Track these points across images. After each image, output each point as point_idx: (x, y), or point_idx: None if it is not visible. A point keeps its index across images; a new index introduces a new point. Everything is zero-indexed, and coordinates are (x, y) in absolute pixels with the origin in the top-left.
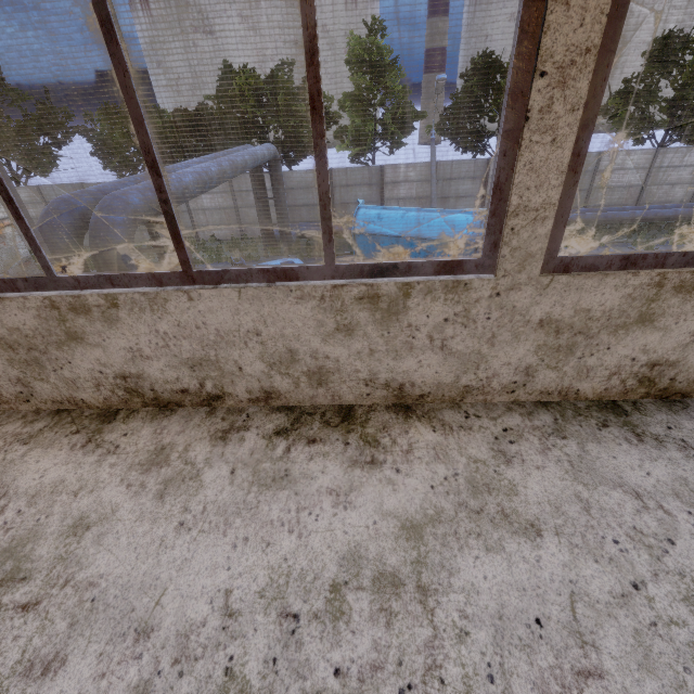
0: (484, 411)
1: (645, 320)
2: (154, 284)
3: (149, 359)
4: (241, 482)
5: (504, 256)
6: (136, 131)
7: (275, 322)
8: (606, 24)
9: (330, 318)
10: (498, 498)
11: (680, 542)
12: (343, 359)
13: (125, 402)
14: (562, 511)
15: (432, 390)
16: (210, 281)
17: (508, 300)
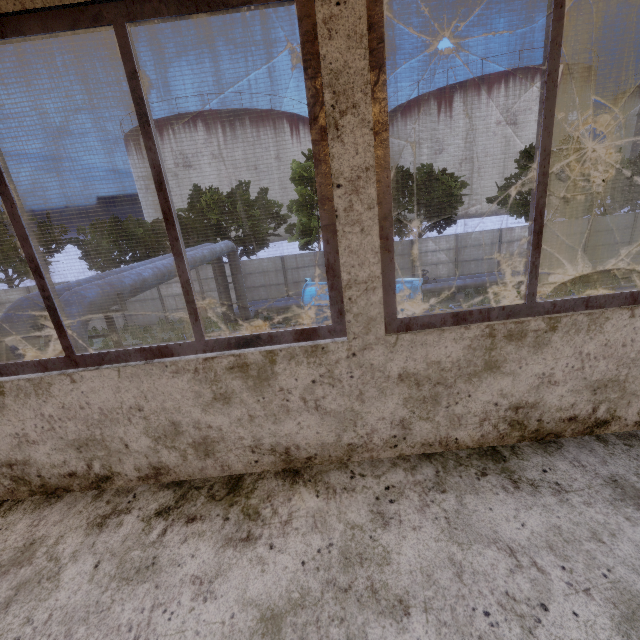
0: (369, 469)
1: (492, 367)
2: (40, 370)
3: (35, 443)
4: (102, 577)
5: (350, 321)
6: (21, 245)
7: (156, 396)
8: (377, 152)
9: (206, 388)
10: (369, 570)
11: (553, 607)
12: (225, 427)
13: (11, 492)
14: (433, 579)
15: (318, 452)
16: (92, 363)
17: (364, 359)
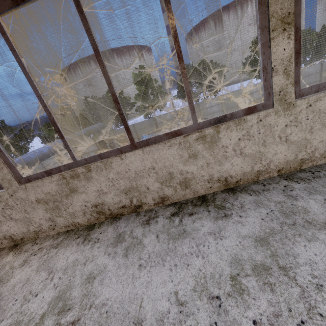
0: (42, 240)
1: (73, 191)
2: None
3: None
4: None
5: (1, 182)
6: None
7: None
8: None
9: None
10: None
11: (39, 295)
12: None
13: None
14: (14, 287)
15: (23, 236)
16: None
17: (18, 196)
